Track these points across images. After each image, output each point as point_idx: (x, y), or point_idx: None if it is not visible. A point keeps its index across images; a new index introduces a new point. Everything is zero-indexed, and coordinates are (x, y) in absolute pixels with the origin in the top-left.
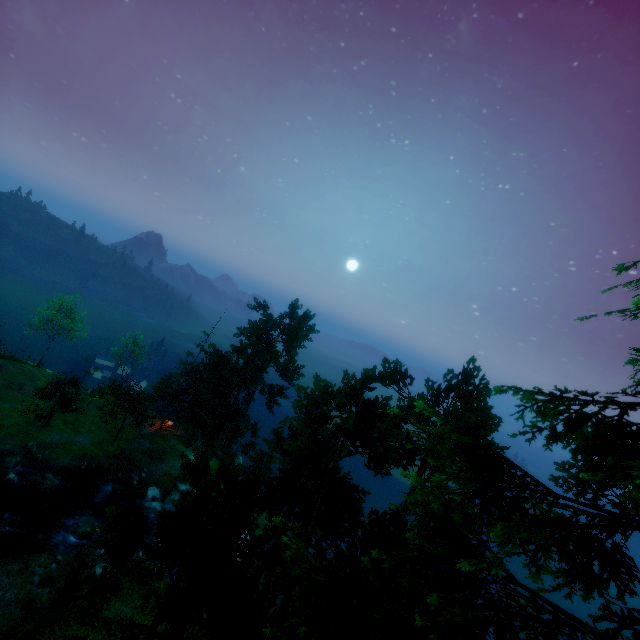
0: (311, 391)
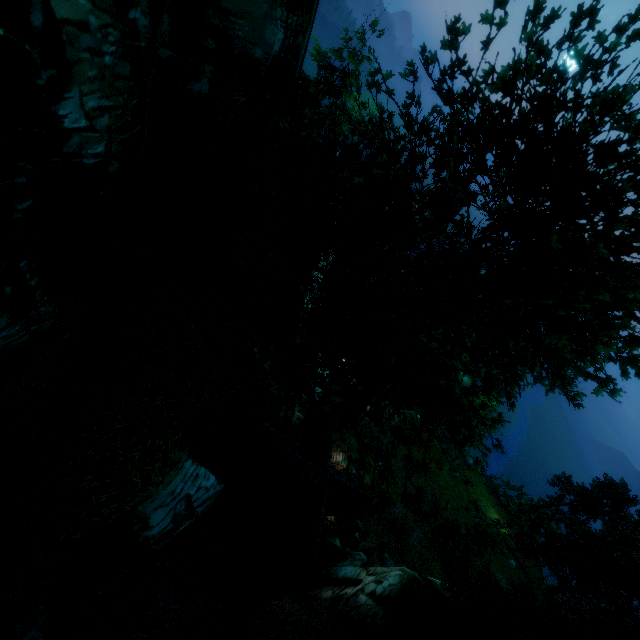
0: None
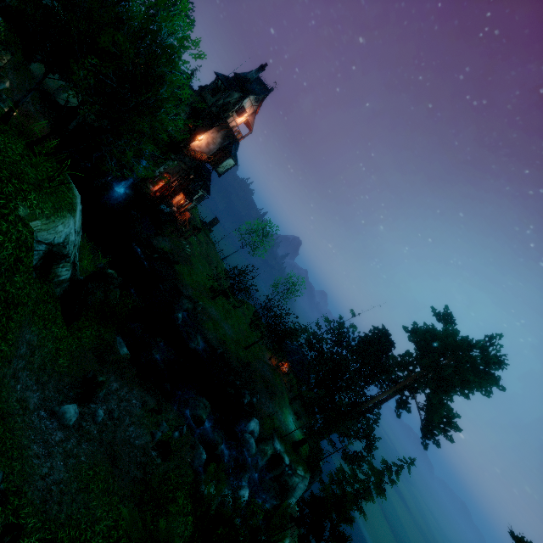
0: None
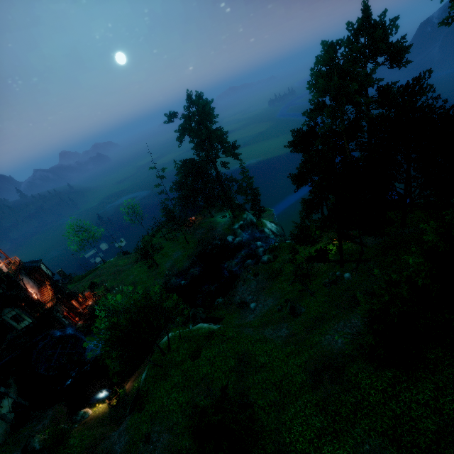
0: (320, 90)
